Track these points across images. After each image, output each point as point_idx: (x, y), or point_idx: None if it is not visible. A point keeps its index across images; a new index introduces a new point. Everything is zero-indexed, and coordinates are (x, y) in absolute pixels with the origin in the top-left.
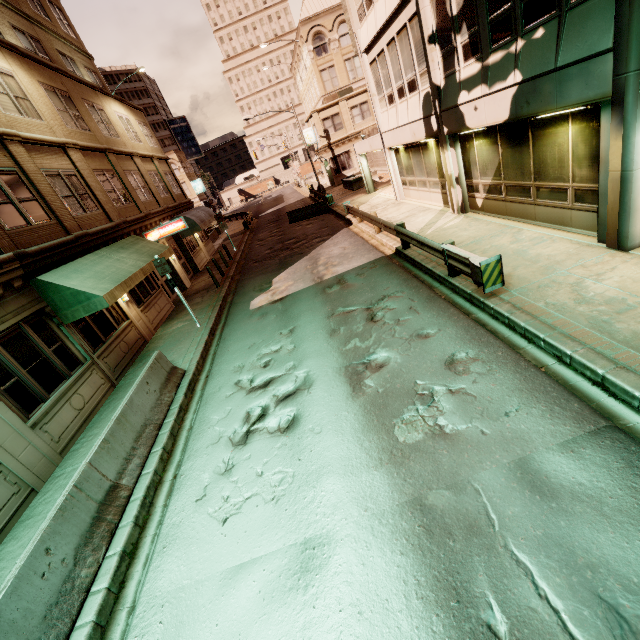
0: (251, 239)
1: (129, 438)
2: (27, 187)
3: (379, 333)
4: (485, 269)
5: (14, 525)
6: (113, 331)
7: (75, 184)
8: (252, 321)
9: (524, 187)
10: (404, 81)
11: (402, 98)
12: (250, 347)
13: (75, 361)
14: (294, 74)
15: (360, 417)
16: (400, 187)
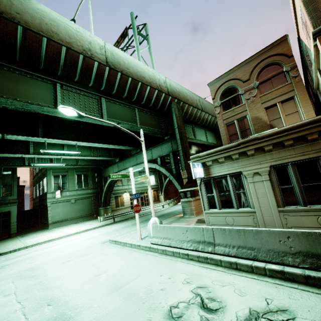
0: None
1: (238, 242)
2: None
3: None
4: None
5: None
6: None
7: None
8: None
9: None
10: None
11: None
12: None
13: None
14: None
15: None
16: None
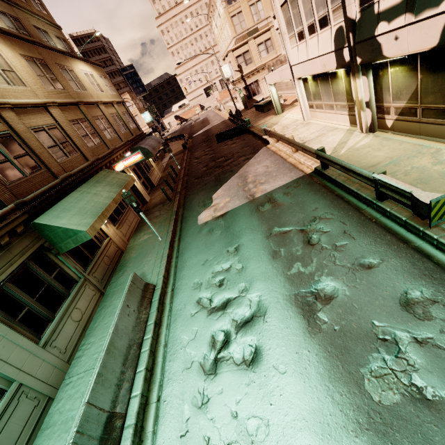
0: (189, 157)
1: (118, 363)
2: (20, 145)
3: (319, 258)
4: (434, 206)
5: (38, 433)
6: (97, 249)
7: (57, 135)
8: (202, 236)
9: (444, 110)
10: (315, 18)
11: (312, 34)
12: (204, 263)
13: (71, 281)
14: (210, 22)
15: (323, 359)
16: (307, 110)
